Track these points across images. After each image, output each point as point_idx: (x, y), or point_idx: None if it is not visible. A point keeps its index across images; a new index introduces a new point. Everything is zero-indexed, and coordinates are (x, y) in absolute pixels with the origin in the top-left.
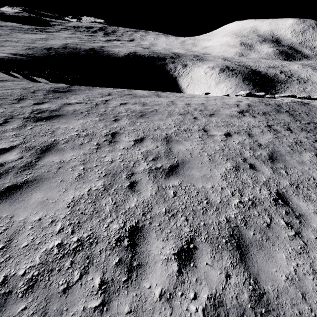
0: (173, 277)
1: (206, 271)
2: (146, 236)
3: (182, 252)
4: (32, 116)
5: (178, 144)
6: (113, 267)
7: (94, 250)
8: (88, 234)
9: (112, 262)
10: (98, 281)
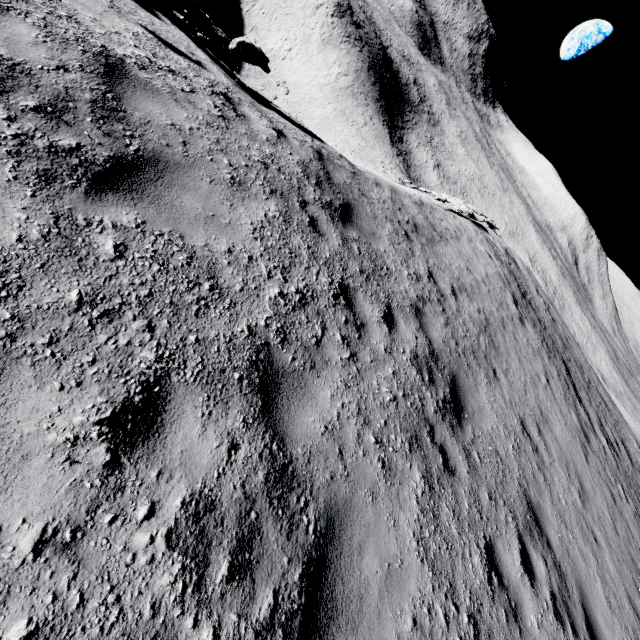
0: None
1: None
2: (632, 599)
3: None
4: (440, 401)
5: (553, 427)
6: None
7: None
8: (632, 631)
9: None
10: None
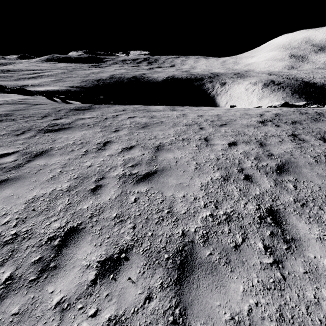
0: (83, 286)
1: (125, 287)
2: (81, 238)
3: (109, 261)
4: (46, 129)
5: (167, 153)
6: (29, 264)
7: (23, 245)
8: (27, 229)
9: (31, 259)
10: (7, 275)
